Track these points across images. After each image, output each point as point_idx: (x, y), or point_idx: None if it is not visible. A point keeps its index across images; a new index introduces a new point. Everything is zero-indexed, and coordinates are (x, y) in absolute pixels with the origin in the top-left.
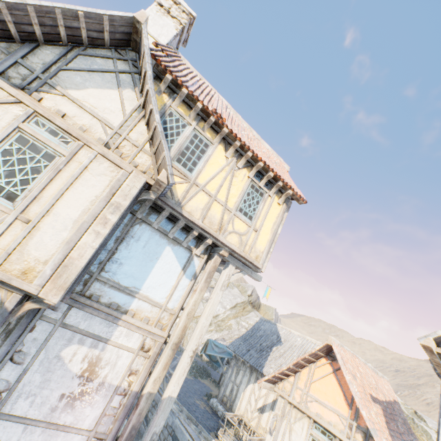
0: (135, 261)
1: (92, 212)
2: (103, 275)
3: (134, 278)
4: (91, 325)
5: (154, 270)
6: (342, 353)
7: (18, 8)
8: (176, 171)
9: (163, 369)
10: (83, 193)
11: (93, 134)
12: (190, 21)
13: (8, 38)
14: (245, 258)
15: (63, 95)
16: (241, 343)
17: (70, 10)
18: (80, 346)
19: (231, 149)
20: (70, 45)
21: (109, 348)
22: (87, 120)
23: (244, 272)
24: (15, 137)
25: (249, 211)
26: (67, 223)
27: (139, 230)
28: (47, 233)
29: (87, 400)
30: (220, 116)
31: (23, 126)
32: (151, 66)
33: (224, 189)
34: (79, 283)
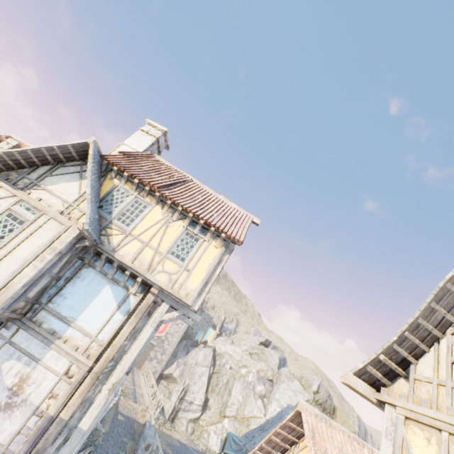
0: (77, 296)
1: (36, 253)
2: (50, 305)
3: (74, 309)
4: (31, 345)
5: (92, 304)
6: (319, 426)
7: (24, 152)
8: (115, 226)
9: (79, 396)
10: (34, 242)
11: (56, 207)
12: (164, 134)
13: (23, 167)
14: (173, 294)
15: (44, 189)
16: (255, 435)
17: (50, 147)
18: (17, 362)
19: (165, 207)
20: (56, 164)
21: (39, 368)
22: (54, 201)
23: (180, 311)
24: (7, 214)
25: (182, 253)
26: (18, 260)
27: (86, 272)
28: (4, 267)
29: (9, 413)
30: (152, 185)
31: (13, 207)
32: (92, 164)
33: (157, 237)
34: (30, 310)
